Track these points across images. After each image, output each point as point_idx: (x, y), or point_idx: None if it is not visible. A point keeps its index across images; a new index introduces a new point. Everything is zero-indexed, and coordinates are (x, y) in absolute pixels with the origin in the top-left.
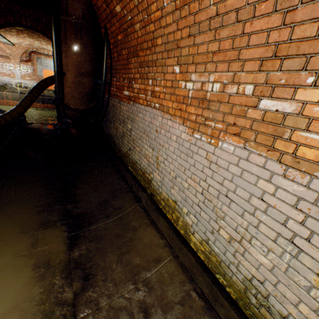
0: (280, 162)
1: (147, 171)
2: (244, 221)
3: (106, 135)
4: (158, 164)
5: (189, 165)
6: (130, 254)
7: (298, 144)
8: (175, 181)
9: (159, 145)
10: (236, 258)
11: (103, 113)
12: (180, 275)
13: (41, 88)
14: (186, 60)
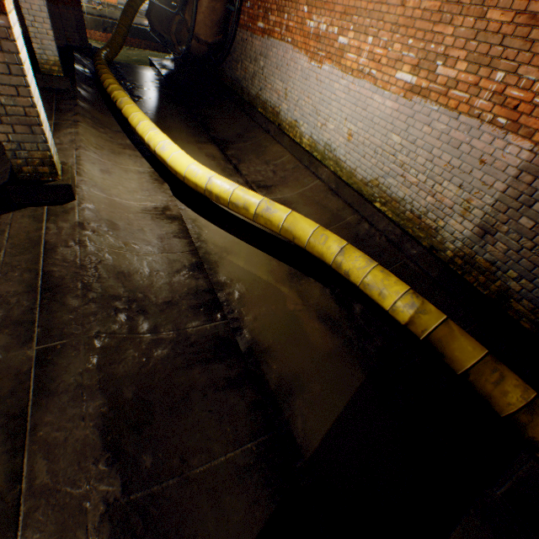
0: (341, 71)
1: (276, 106)
2: (327, 111)
3: (229, 81)
4: (286, 96)
5: (307, 87)
6: (264, 157)
7: (347, 61)
8: (297, 104)
9: (288, 77)
10: (322, 136)
11: (226, 51)
12: (294, 161)
13: (135, 8)
14: (311, 3)
